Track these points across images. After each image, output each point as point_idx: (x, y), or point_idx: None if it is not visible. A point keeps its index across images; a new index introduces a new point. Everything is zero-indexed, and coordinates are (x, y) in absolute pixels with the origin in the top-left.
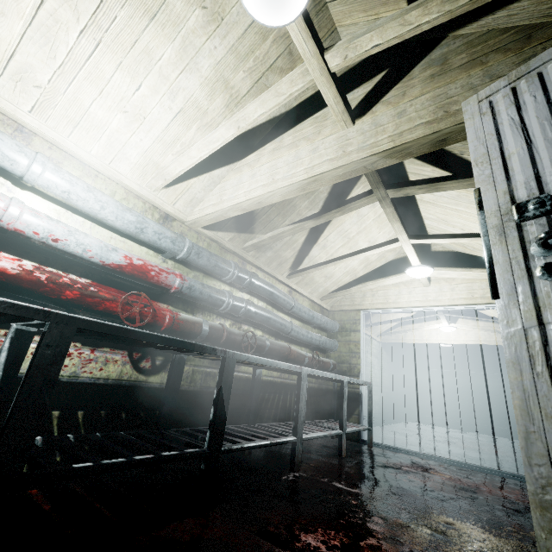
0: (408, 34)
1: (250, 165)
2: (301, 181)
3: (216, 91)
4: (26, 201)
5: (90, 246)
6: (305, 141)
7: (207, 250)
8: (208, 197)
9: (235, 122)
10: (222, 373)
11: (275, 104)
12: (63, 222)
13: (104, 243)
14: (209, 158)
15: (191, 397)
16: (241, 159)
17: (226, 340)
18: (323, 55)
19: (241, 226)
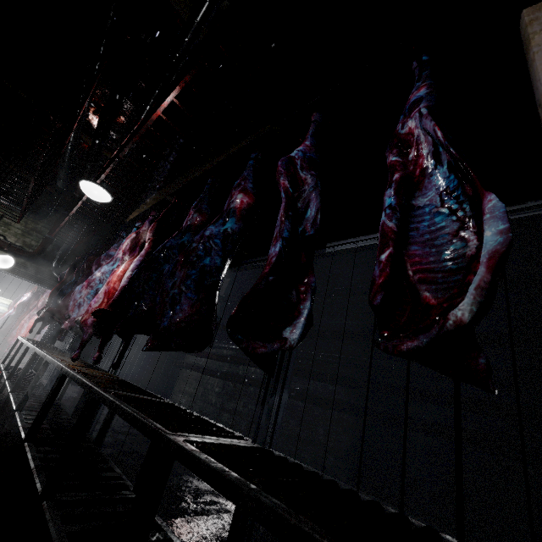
0: None
1: None
2: None
3: None
4: None
5: (1, 311)
6: None
7: None
8: None
9: None
10: None
11: None
12: None
13: (4, 310)
14: None
15: None
16: None
17: None
18: None
19: None
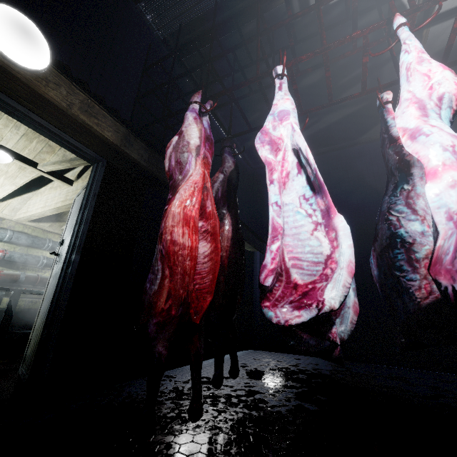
0: (59, 168)
1: (41, 193)
2: (53, 209)
3: (11, 163)
4: None
5: None
6: (59, 188)
7: (26, 235)
8: (23, 207)
9: (13, 184)
10: (10, 298)
11: (28, 179)
12: None
13: None
14: (17, 190)
15: (17, 314)
16: (40, 189)
17: (40, 283)
18: (36, 168)
19: (55, 219)
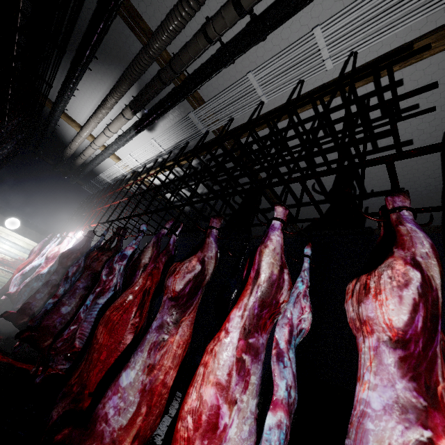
0: None
1: None
2: None
3: None
4: (5, 246)
5: (12, 255)
6: None
7: None
8: None
9: None
10: None
11: None
12: (11, 250)
13: (16, 254)
14: None
15: None
16: None
17: None
18: None
19: None
